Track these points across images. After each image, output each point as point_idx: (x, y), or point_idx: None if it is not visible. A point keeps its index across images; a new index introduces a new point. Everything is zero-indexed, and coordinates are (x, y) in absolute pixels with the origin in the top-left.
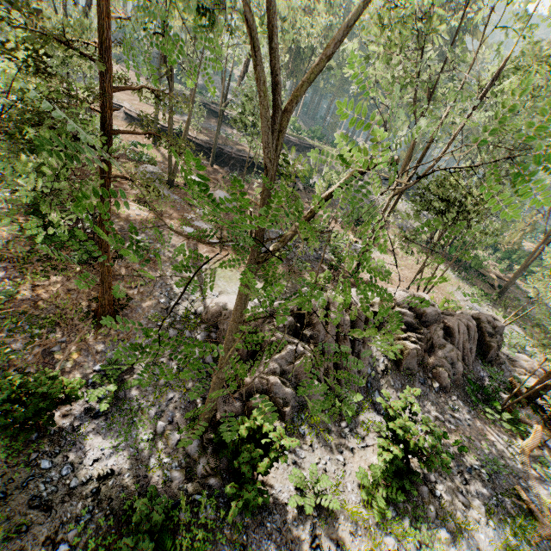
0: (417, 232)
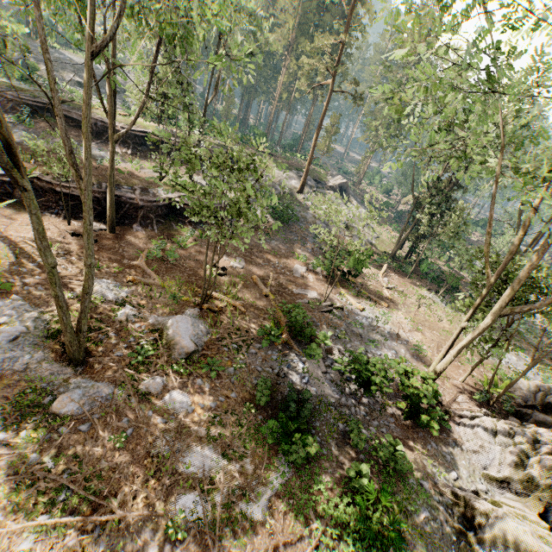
0: (373, 245)
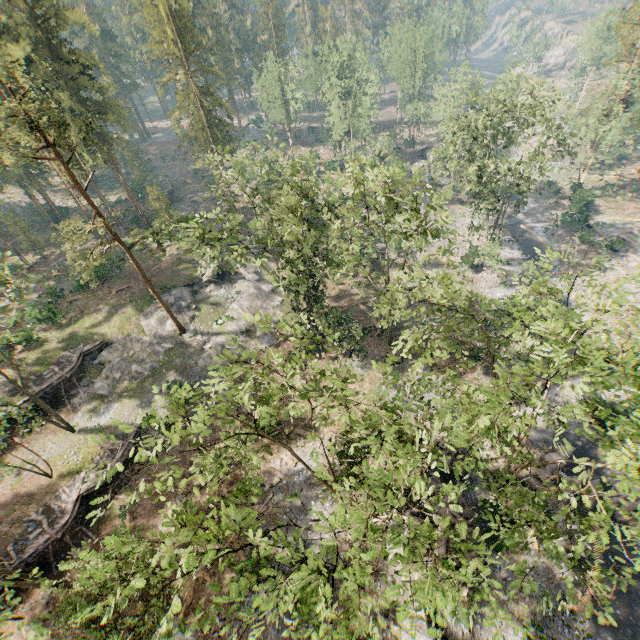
0: None
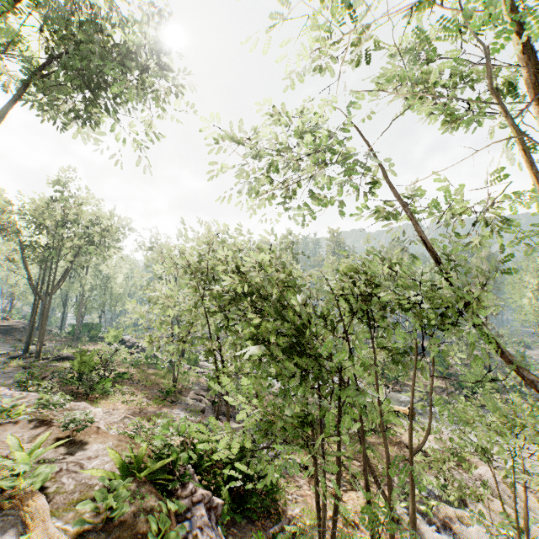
0: None
